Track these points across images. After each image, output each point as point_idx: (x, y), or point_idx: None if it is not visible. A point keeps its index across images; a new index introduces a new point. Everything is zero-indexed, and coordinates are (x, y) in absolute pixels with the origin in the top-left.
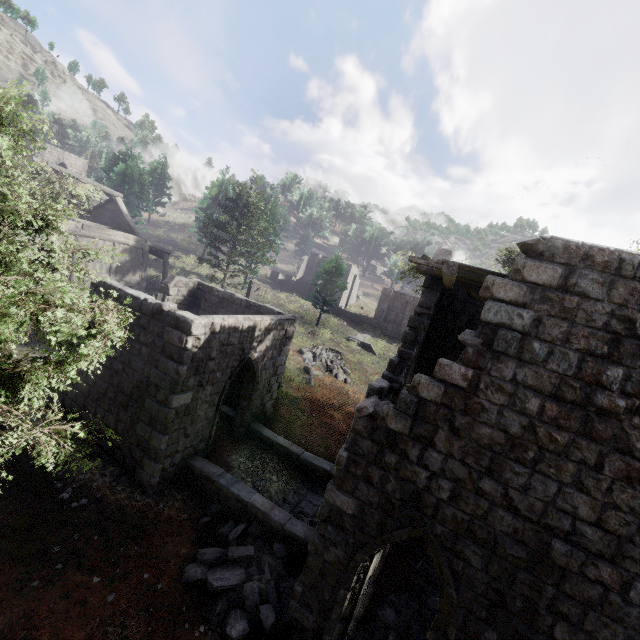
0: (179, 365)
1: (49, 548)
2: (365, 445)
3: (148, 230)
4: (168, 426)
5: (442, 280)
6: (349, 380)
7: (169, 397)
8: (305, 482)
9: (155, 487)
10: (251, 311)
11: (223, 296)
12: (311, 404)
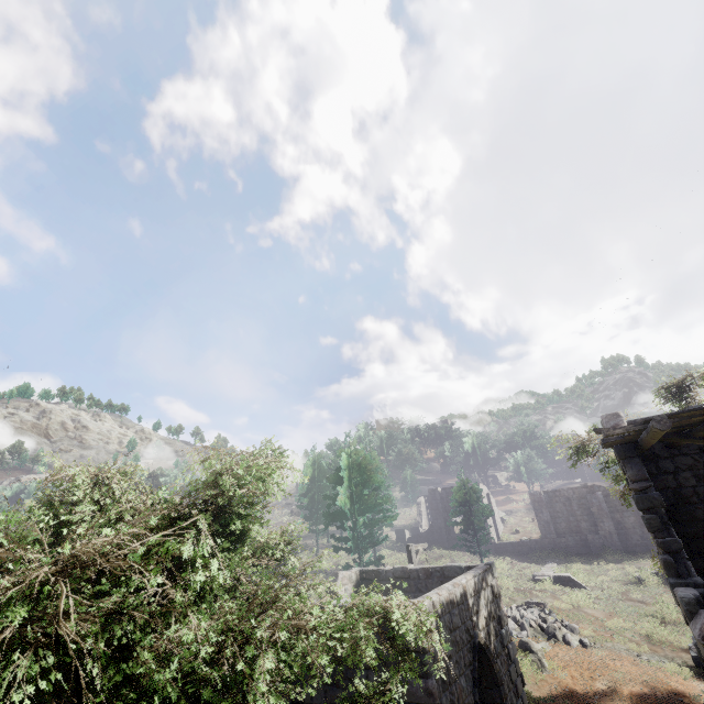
0: (426, 679)
1: None
2: None
3: None
4: None
5: (632, 444)
6: (586, 640)
7: None
8: None
9: None
10: (434, 580)
11: (394, 575)
12: (571, 702)
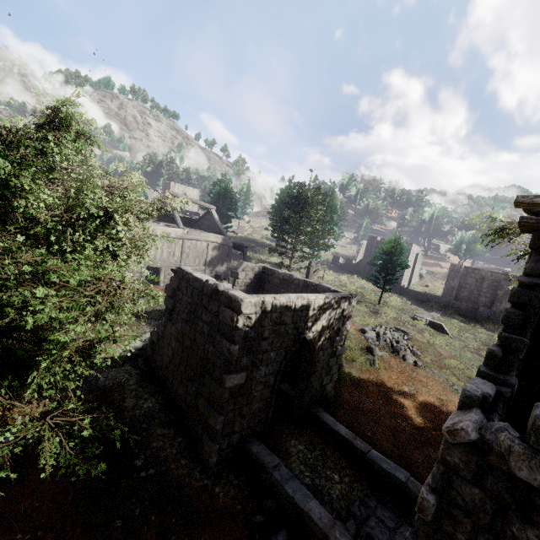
0: (231, 344)
1: (113, 520)
2: (468, 493)
3: (235, 232)
4: (223, 406)
5: None
6: (419, 363)
7: (223, 376)
8: (373, 489)
9: (213, 467)
10: (308, 290)
11: (283, 277)
12: (376, 388)
